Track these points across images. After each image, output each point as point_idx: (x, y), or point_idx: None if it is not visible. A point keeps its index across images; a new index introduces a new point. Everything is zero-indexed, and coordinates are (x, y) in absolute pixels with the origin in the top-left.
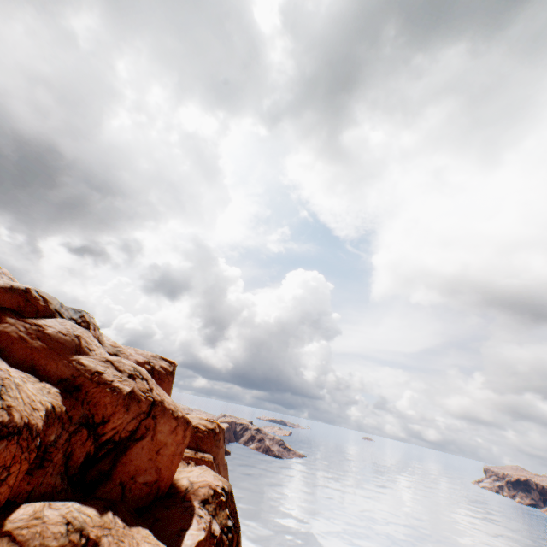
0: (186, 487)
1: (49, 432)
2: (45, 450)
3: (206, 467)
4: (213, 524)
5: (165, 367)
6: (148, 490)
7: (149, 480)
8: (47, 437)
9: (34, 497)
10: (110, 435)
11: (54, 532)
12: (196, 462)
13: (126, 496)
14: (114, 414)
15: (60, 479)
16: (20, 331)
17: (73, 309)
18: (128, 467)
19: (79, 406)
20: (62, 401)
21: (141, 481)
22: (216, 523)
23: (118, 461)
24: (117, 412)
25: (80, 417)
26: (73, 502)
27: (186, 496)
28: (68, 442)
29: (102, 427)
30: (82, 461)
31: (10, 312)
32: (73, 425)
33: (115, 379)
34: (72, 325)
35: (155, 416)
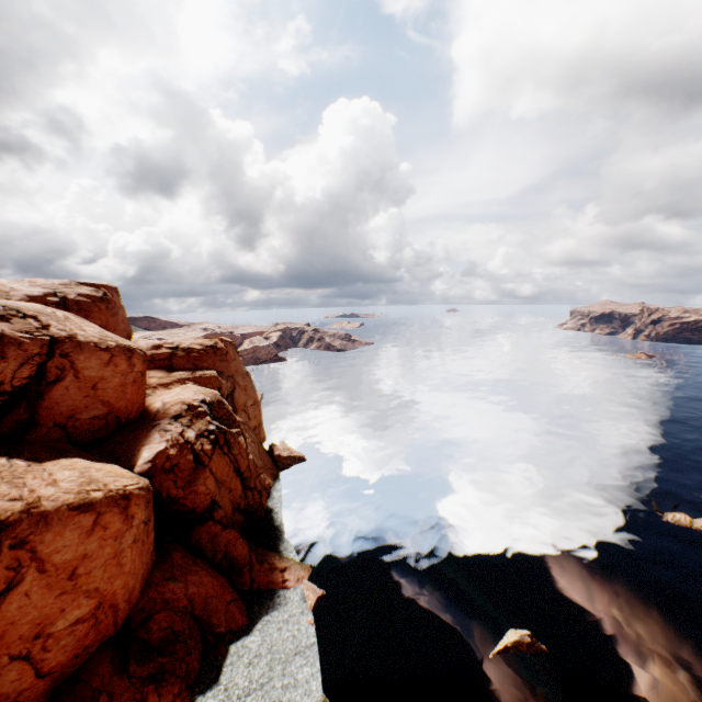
0: (158, 409)
1: None
2: None
3: (187, 386)
4: (188, 433)
5: (88, 295)
6: (103, 422)
7: (98, 415)
8: None
9: None
10: None
11: None
12: (195, 382)
13: (74, 433)
14: None
15: None
16: None
17: None
18: (58, 410)
19: None
20: None
21: (87, 418)
22: (192, 432)
23: (38, 409)
24: None
25: None
26: None
27: (157, 417)
28: None
29: None
30: None
31: None
32: None
33: None
34: None
35: (66, 355)
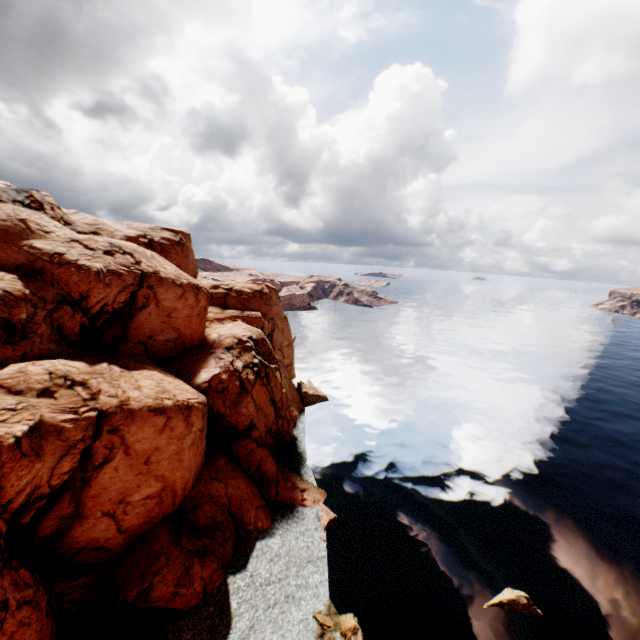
0: (214, 340)
1: (15, 312)
2: (25, 327)
3: (238, 323)
4: (236, 363)
5: (169, 239)
6: (173, 345)
7: (170, 338)
8: (15, 316)
9: (30, 359)
10: (99, 308)
11: (38, 380)
12: (243, 320)
13: (151, 351)
14: (92, 290)
15: (55, 346)
16: None
17: (15, 190)
18: (142, 331)
19: (50, 288)
20: (24, 286)
21: (162, 339)
22: (240, 362)
23: (128, 328)
24: (94, 288)
25: (55, 297)
26: (60, 360)
27: (213, 346)
28: (50, 318)
29: (86, 303)
30: (79, 330)
31: None
32: (51, 304)
33: (82, 259)
34: (14, 209)
35: (151, 287)
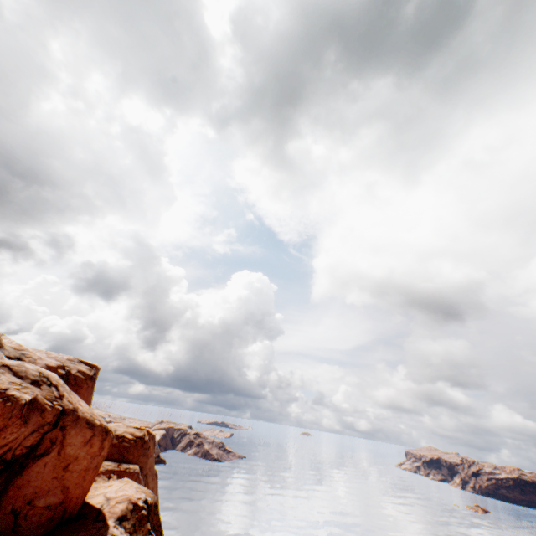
0: (101, 505)
1: None
2: None
3: (128, 480)
4: None
5: (84, 372)
6: (50, 514)
7: (52, 503)
8: None
9: None
10: None
11: None
12: (119, 475)
13: (20, 525)
14: (6, 428)
15: None
16: None
17: None
18: (24, 491)
19: None
20: None
21: (41, 505)
22: None
23: (10, 485)
24: (10, 425)
25: None
26: None
27: (100, 515)
28: None
29: None
30: None
31: None
32: None
33: (12, 387)
34: None
35: (64, 427)
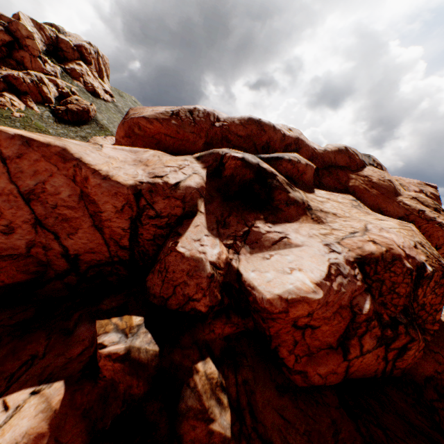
0: None
1: None
2: None
3: None
4: None
5: (432, 193)
6: None
7: None
8: None
9: None
10: None
11: None
12: None
13: None
14: (443, 244)
15: None
16: (361, 184)
17: (364, 156)
18: None
19: None
20: None
21: None
22: None
23: None
24: None
25: None
26: None
27: None
28: None
29: None
30: None
31: (346, 169)
32: None
33: (434, 216)
34: (377, 171)
35: None
